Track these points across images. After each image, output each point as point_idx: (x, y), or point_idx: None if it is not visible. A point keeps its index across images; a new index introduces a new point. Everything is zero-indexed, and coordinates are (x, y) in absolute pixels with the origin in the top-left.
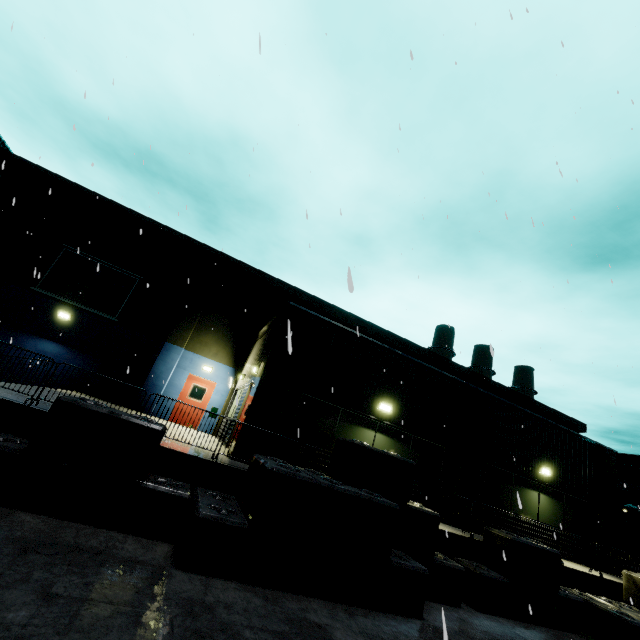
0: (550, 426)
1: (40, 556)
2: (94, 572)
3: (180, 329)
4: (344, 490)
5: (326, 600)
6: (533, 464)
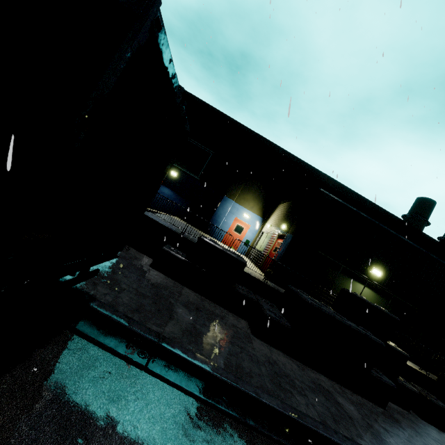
0: None
1: (203, 314)
2: (225, 328)
3: (233, 189)
4: (350, 325)
5: (328, 378)
6: None
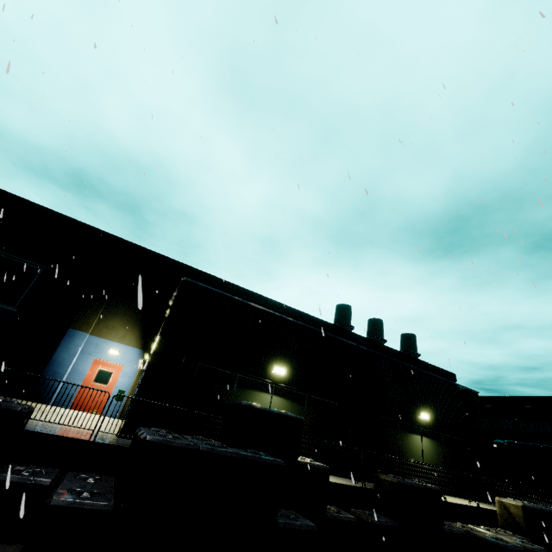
0: (424, 375)
1: None
2: None
3: (85, 315)
4: (225, 452)
5: None
6: (414, 410)
